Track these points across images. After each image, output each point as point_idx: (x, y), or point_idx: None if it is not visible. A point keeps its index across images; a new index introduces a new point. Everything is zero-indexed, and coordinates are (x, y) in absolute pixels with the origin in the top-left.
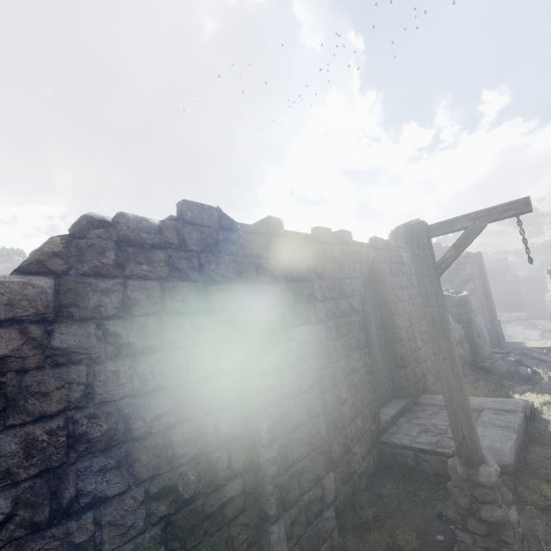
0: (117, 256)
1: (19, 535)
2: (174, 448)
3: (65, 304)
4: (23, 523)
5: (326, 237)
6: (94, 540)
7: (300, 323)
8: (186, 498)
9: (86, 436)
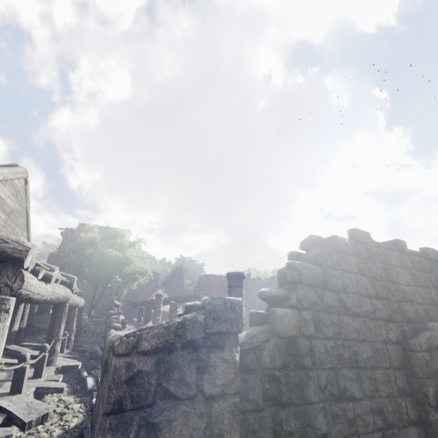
0: (336, 258)
1: (329, 398)
2: (377, 382)
3: (325, 281)
4: (330, 392)
5: (434, 255)
6: (354, 421)
7: (429, 319)
8: (389, 422)
9: (342, 356)
